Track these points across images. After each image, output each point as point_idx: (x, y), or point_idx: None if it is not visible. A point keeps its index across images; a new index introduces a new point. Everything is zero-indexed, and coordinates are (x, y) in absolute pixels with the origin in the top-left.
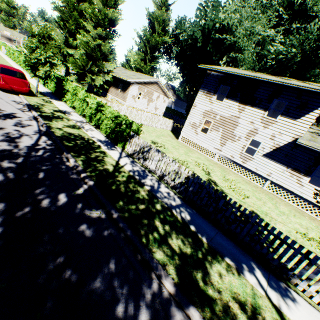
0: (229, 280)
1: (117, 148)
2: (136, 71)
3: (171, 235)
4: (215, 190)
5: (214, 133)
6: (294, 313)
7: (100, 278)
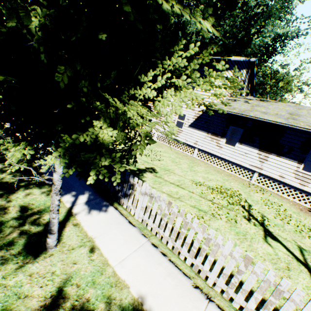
0: (35, 197)
1: None
2: None
3: (5, 172)
4: None
5: None
6: (89, 217)
7: None
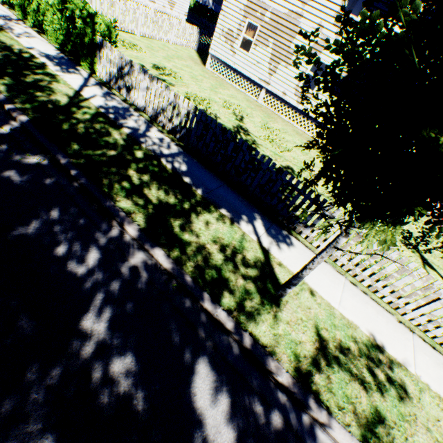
0: (216, 228)
1: (81, 71)
2: None
3: (151, 185)
4: (223, 130)
5: (260, 50)
6: (283, 254)
7: (34, 224)
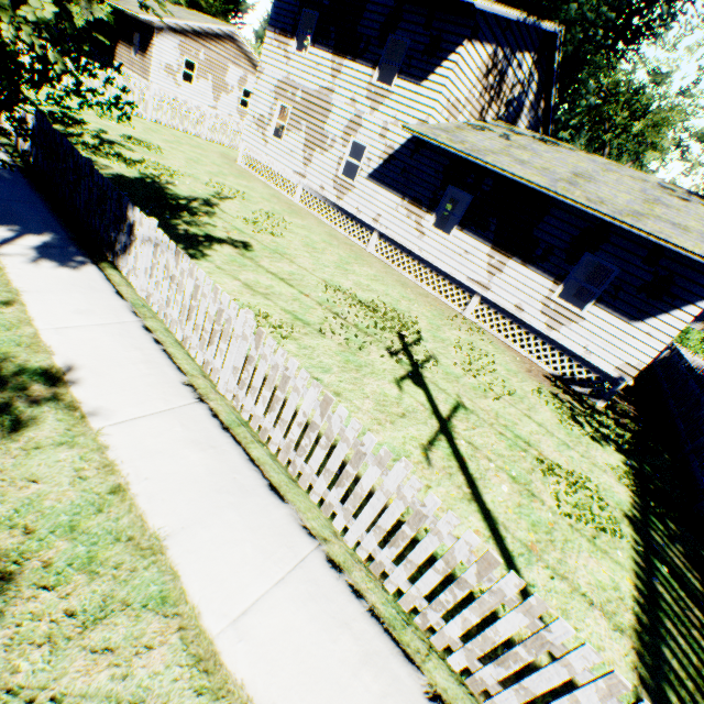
0: None
1: None
2: (188, 7)
3: None
4: (54, 133)
5: (293, 136)
6: (31, 267)
7: None
